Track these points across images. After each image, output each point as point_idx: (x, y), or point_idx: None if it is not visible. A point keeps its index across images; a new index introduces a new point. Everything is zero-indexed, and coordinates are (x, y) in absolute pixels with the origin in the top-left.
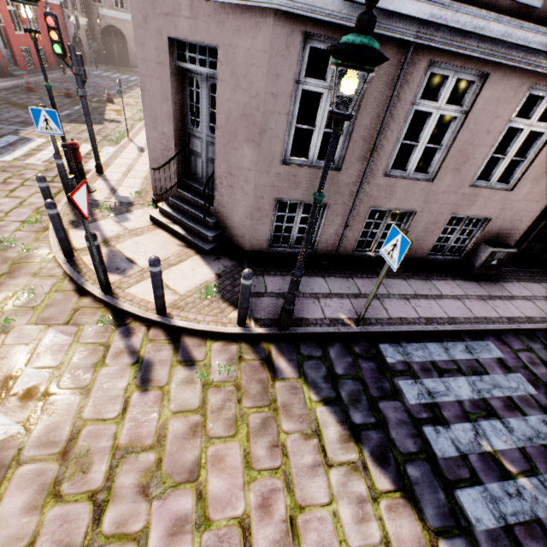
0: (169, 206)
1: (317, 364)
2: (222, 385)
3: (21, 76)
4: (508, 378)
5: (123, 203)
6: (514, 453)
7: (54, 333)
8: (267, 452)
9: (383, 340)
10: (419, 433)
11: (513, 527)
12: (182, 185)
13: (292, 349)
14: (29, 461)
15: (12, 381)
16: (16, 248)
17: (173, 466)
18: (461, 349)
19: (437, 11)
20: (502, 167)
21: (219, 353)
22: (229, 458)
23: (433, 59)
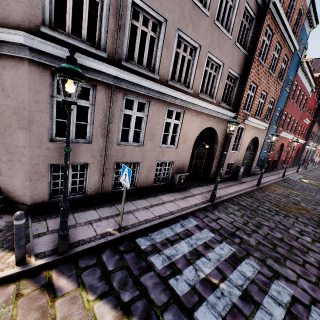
0: None
1: (93, 270)
2: None
3: None
4: (202, 233)
5: None
6: (214, 271)
7: None
8: None
9: (137, 236)
10: (167, 286)
11: (225, 317)
12: None
13: (72, 266)
14: None
15: None
16: None
17: None
18: (179, 226)
19: (119, 73)
20: (169, 138)
21: None
22: None
23: (125, 92)
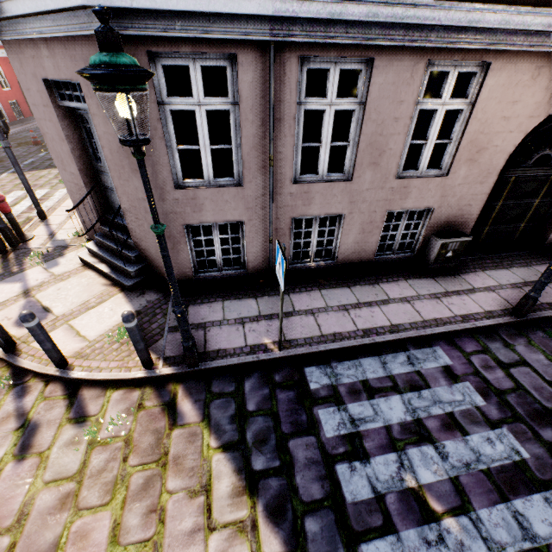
0: (96, 244)
1: (227, 402)
2: (110, 442)
3: None
4: (453, 389)
5: (58, 247)
6: (443, 486)
7: None
8: (141, 520)
9: (310, 362)
10: (329, 474)
11: None
12: (106, 221)
13: (202, 387)
14: None
15: None
16: None
17: (26, 551)
18: (401, 362)
19: (280, 4)
20: (427, 153)
21: (117, 403)
22: (94, 533)
23: (303, 54)
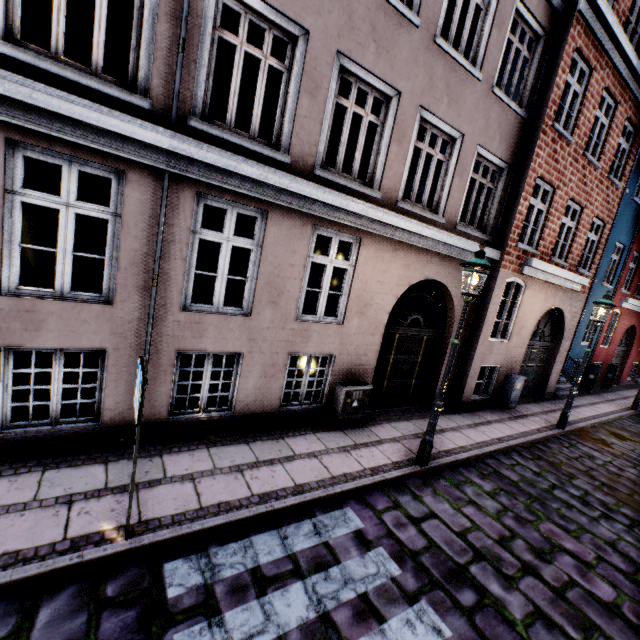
0: None
1: None
2: None
3: None
4: (366, 559)
5: None
6: None
7: None
8: None
9: (176, 553)
10: None
11: None
12: None
13: None
14: None
15: None
16: None
17: None
18: (306, 532)
19: (178, 144)
20: (323, 301)
21: None
22: None
23: (201, 190)
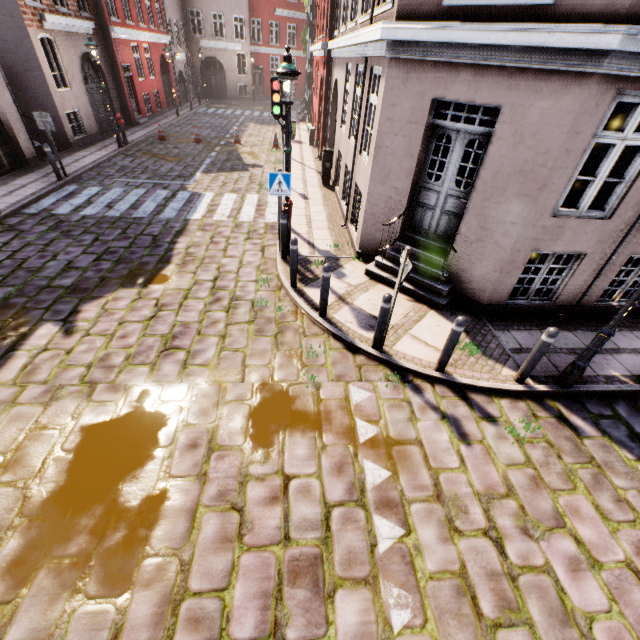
0: (387, 260)
1: (613, 423)
2: (534, 441)
3: (145, 124)
4: None
5: (329, 258)
6: None
7: (356, 389)
8: (614, 506)
9: None
10: None
11: None
12: (401, 237)
13: (579, 407)
14: (415, 501)
15: (353, 432)
16: (269, 308)
17: (536, 512)
18: None
19: None
20: None
21: (511, 410)
22: (582, 509)
23: None
